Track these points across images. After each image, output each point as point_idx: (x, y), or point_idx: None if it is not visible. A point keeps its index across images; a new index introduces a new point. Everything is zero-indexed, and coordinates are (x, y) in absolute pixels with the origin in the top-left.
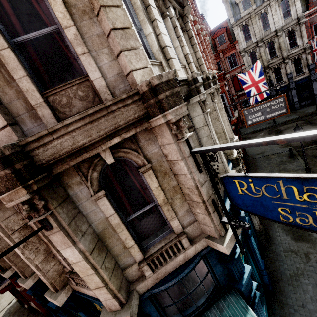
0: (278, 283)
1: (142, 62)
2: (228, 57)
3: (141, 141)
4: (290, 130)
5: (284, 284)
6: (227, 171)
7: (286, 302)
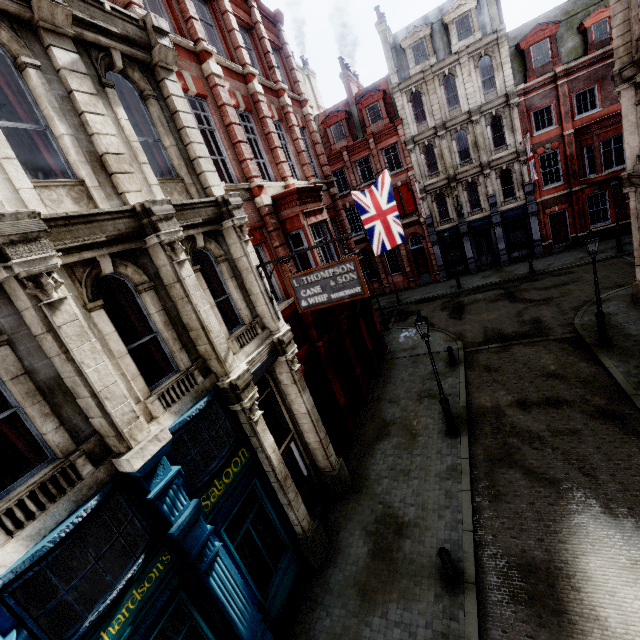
0: None
1: None
2: (384, 148)
3: None
4: (476, 306)
5: None
6: (124, 434)
7: None
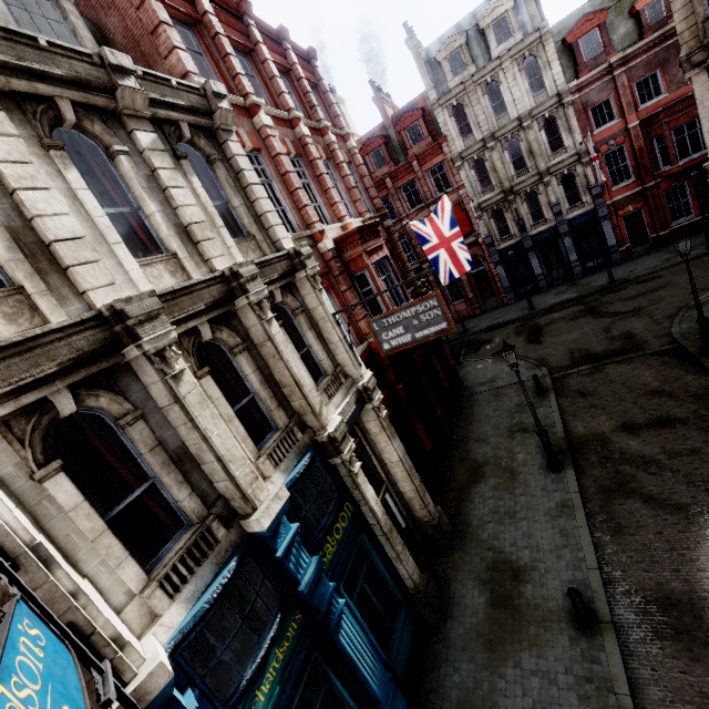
0: None
1: None
2: (430, 169)
3: None
4: (555, 327)
5: None
6: (249, 495)
7: None
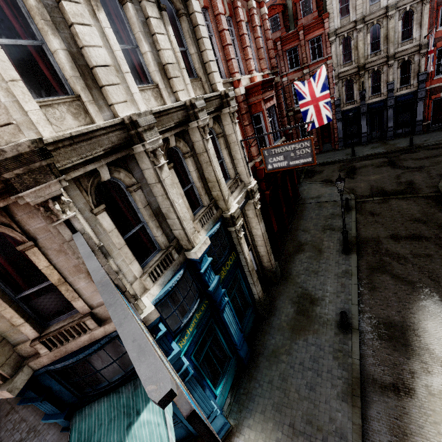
0: (258, 357)
1: None
2: (310, 39)
3: (19, 214)
4: (365, 170)
5: (263, 359)
6: (191, 239)
7: (255, 377)
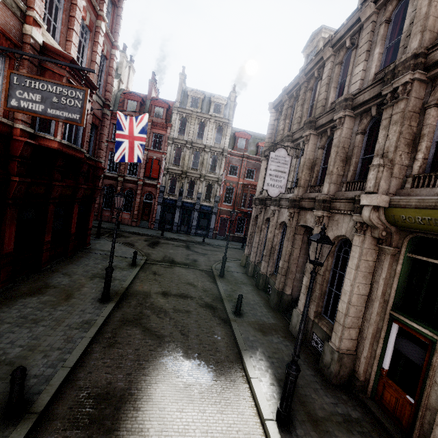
0: None
1: None
2: (155, 133)
3: None
4: (167, 245)
5: None
6: None
7: None
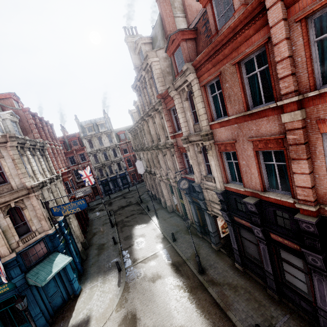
0: (86, 269)
1: (28, 180)
2: (79, 154)
3: (25, 200)
4: (115, 202)
5: (89, 268)
6: None
7: (87, 274)
